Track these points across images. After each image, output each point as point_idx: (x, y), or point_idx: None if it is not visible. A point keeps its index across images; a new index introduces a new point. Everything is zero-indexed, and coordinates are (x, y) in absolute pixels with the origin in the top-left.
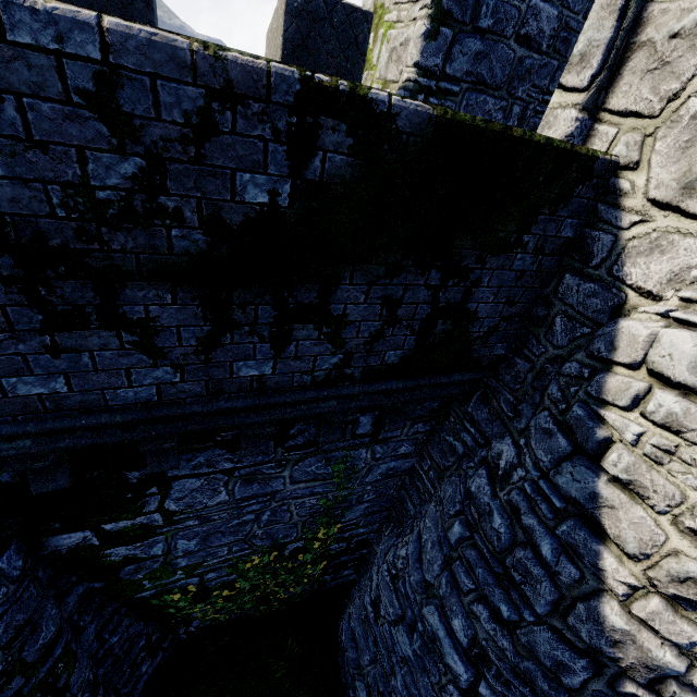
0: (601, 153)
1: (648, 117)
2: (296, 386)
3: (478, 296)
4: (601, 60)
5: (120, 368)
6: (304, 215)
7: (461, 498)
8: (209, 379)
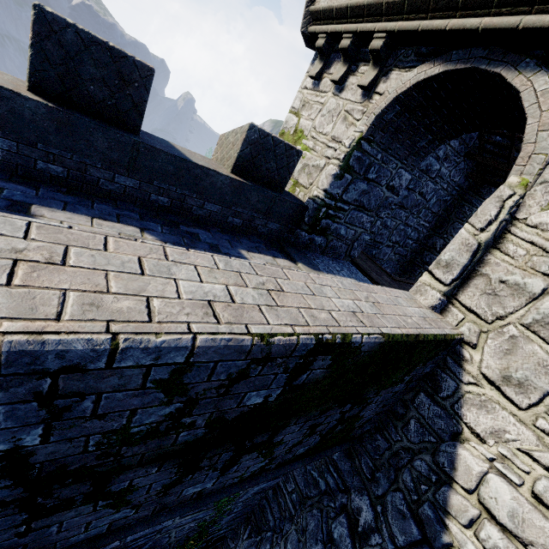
0: (456, 334)
1: (484, 320)
2: (226, 486)
3: (368, 408)
4: (459, 273)
5: (82, 523)
6: (282, 401)
7: (324, 539)
8: (159, 504)
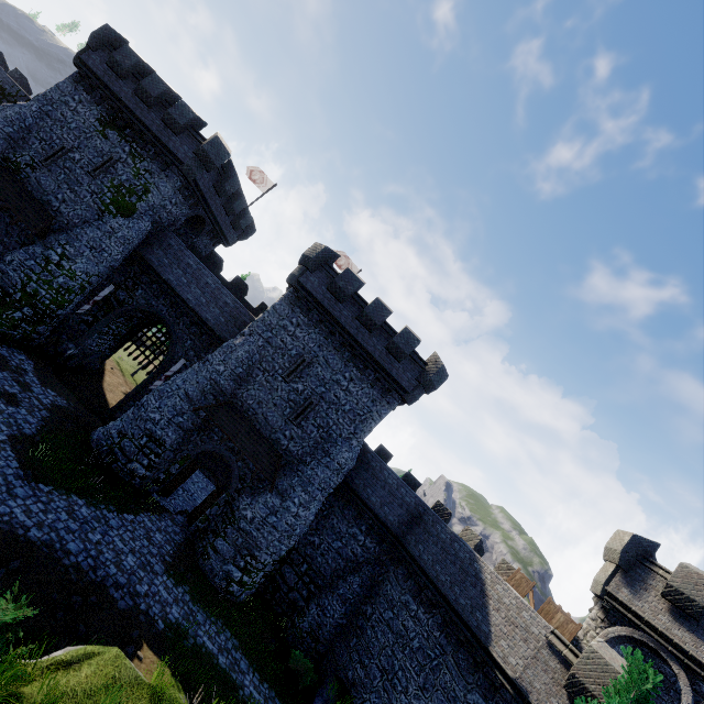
0: None
1: None
2: None
3: None
4: None
5: None
6: None
7: None
8: None
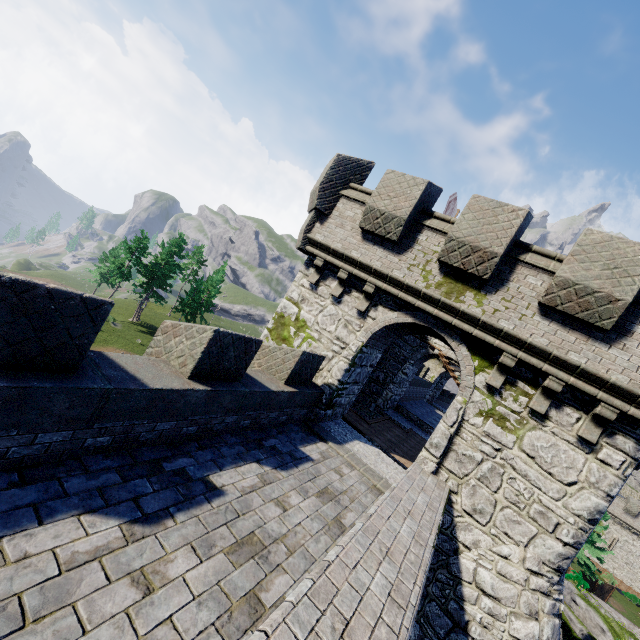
0: (449, 489)
1: (459, 477)
2: None
3: None
4: (443, 450)
5: None
6: None
7: None
8: None
